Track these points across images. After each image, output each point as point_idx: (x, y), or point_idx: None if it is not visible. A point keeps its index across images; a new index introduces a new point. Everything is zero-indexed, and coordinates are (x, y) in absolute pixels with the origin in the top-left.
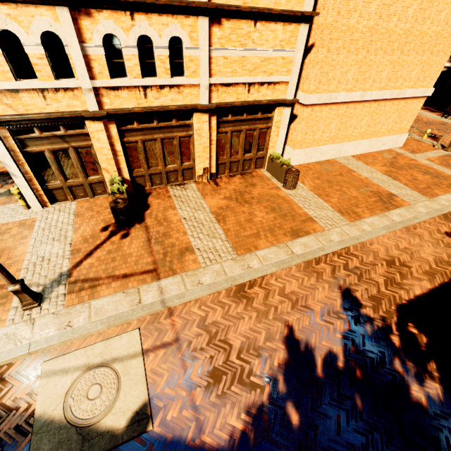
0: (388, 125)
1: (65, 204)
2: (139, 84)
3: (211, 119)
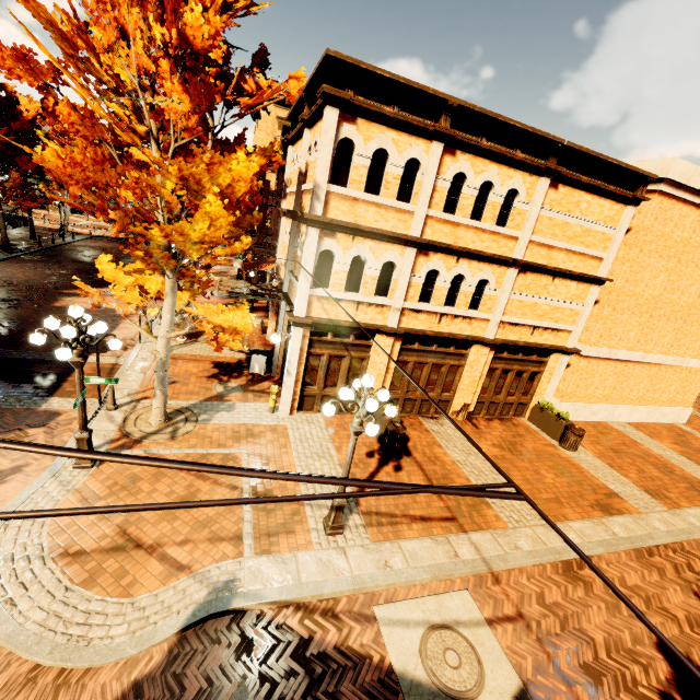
0: (669, 393)
1: (311, 414)
2: (440, 311)
3: (489, 353)
